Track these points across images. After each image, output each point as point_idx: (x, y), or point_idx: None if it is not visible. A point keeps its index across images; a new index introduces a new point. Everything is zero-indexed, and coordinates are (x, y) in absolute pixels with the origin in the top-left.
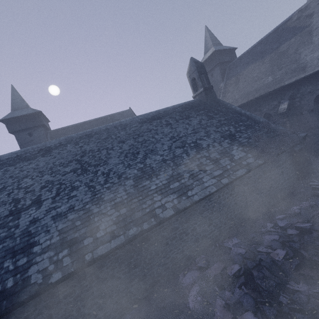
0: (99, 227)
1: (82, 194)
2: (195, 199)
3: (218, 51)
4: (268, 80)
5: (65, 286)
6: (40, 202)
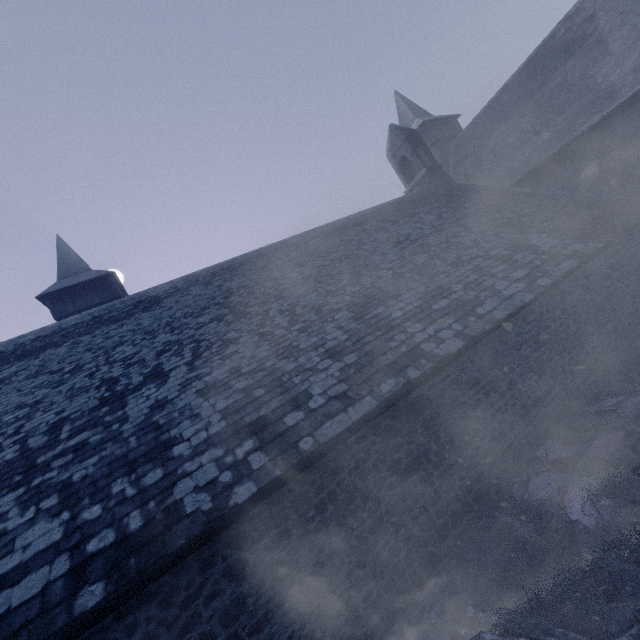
0: (309, 391)
1: (249, 347)
2: (498, 316)
3: (428, 122)
4: (544, 138)
5: (264, 520)
6: (162, 375)
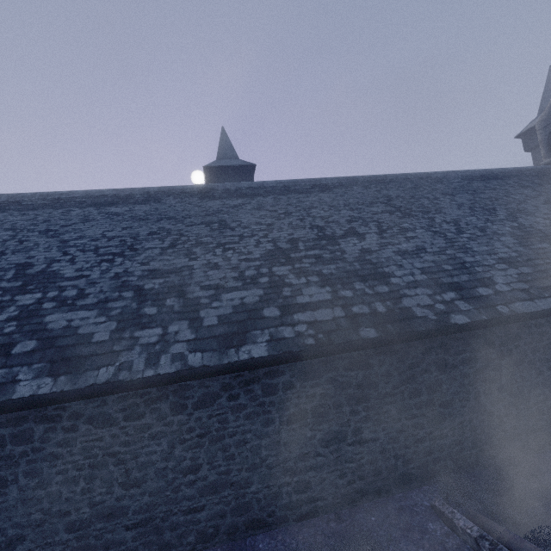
0: (492, 279)
1: (427, 237)
2: None
3: None
4: None
5: (464, 344)
6: (359, 234)
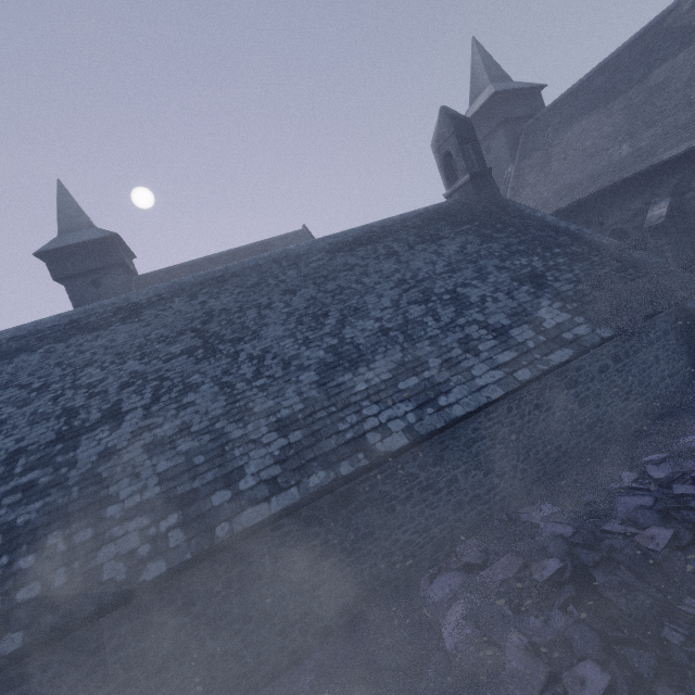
0: (244, 468)
1: (207, 399)
2: (456, 413)
3: (502, 93)
4: (622, 153)
5: (172, 592)
6: (118, 416)
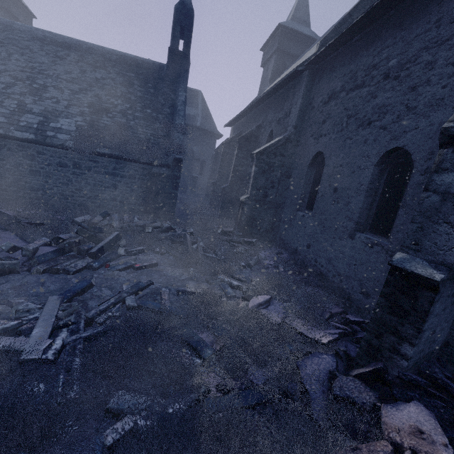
0: None
1: None
2: None
3: (287, 28)
4: None
5: None
6: None
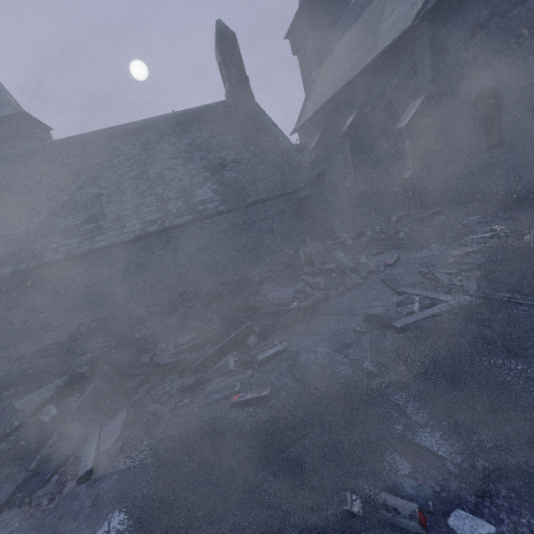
0: None
1: None
2: (98, 245)
3: (311, 0)
4: (346, 68)
5: None
6: None
